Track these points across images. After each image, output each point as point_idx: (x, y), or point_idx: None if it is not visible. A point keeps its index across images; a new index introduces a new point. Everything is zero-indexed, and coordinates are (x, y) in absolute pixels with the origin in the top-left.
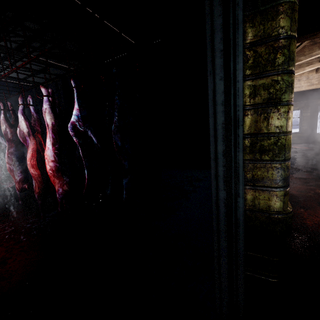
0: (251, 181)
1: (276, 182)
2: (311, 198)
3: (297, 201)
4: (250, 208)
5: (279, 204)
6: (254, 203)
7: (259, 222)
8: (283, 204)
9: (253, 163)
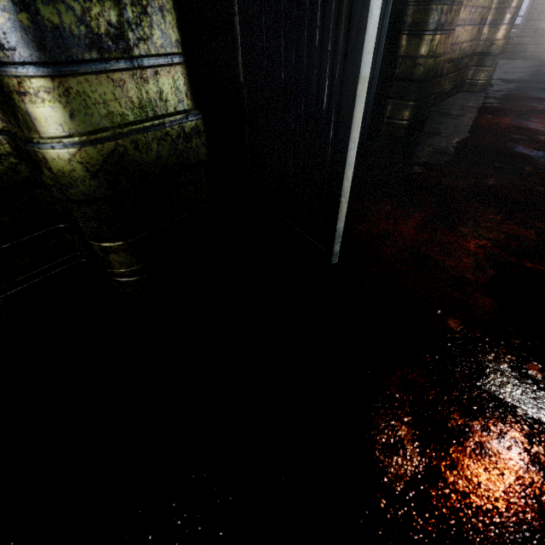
0: (411, 26)
1: (428, 25)
2: (518, 111)
3: (495, 112)
4: (404, 55)
5: (424, 49)
6: (408, 50)
7: (406, 67)
8: (428, 49)
9: (417, 5)
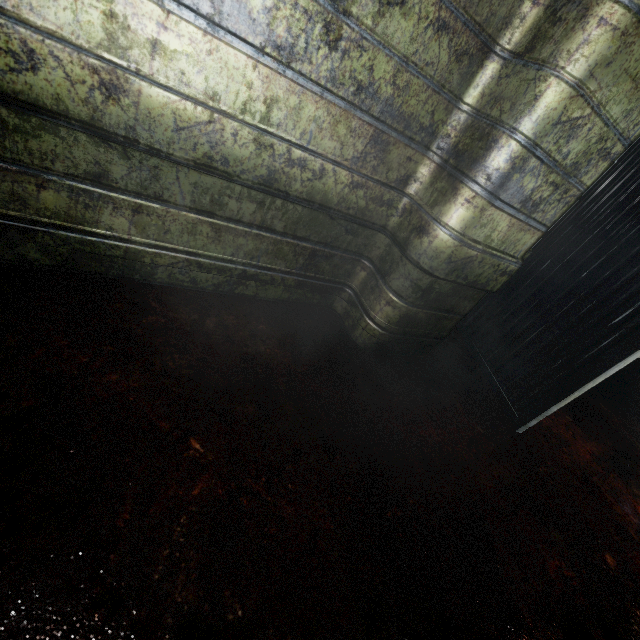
0: None
1: None
2: None
3: None
4: None
5: None
6: None
7: None
8: None
9: None
